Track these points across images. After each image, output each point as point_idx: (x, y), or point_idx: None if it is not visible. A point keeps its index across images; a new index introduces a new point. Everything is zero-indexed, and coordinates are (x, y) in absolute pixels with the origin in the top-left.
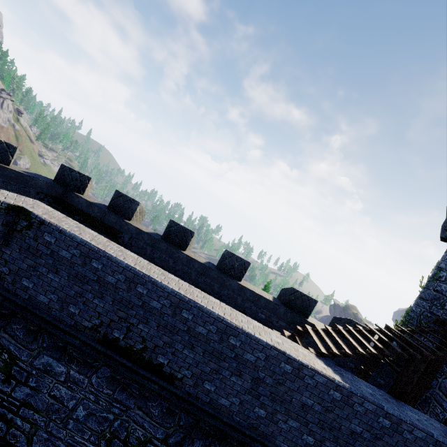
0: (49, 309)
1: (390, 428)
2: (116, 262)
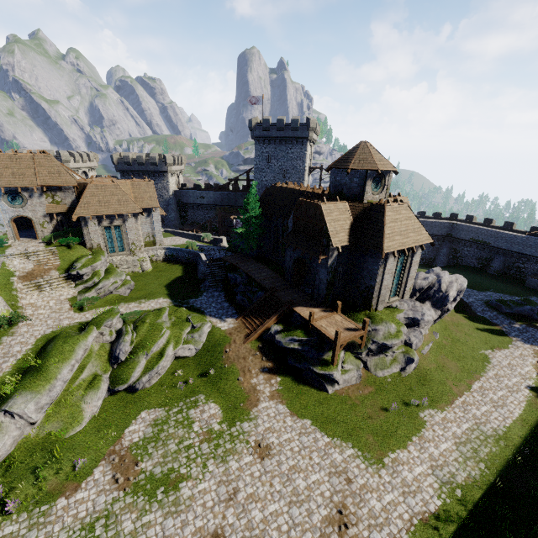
0: (462, 237)
1: None
2: (472, 227)
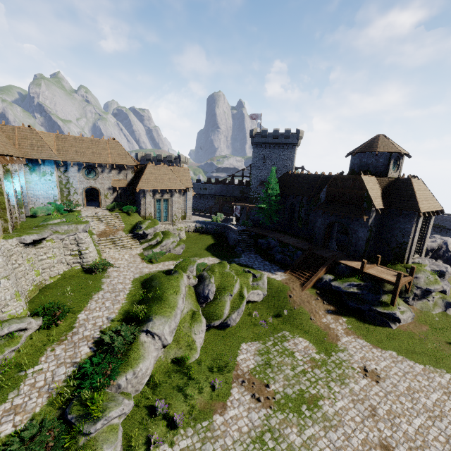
0: None
1: None
2: None
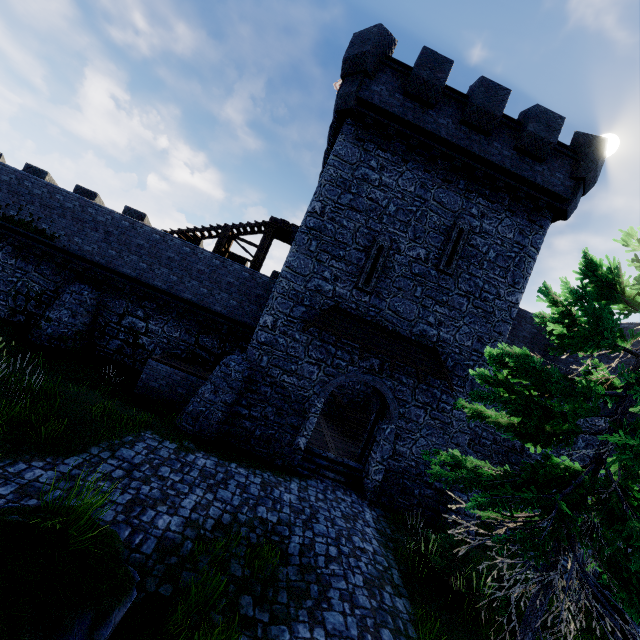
0: None
1: (190, 253)
2: (9, 167)
